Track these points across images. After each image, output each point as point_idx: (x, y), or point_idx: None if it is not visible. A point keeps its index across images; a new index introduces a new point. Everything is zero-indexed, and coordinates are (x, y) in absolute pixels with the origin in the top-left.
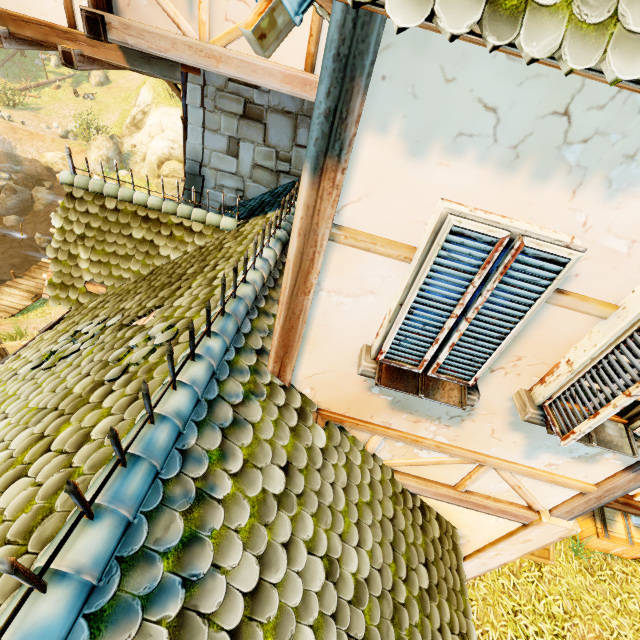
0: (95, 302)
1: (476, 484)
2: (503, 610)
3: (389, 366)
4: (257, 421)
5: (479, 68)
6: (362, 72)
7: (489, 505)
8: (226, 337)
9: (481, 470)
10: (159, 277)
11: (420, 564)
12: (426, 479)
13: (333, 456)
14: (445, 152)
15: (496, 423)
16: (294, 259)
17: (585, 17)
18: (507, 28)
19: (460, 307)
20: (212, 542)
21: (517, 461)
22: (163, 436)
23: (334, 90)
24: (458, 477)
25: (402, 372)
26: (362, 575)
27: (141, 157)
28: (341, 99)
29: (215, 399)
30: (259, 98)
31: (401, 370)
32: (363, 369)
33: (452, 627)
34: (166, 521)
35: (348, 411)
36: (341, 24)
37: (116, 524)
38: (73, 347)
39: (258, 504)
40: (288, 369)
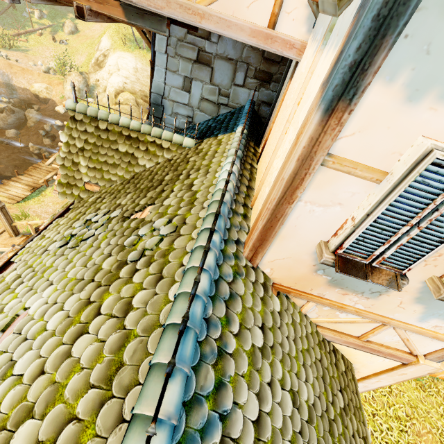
0: (93, 198)
1: (375, 336)
2: (365, 413)
3: (344, 258)
4: (242, 294)
5: None
6: (394, 31)
7: (382, 350)
8: (221, 232)
9: (383, 328)
10: (141, 181)
11: (338, 391)
12: (339, 332)
13: (285, 317)
14: (437, 99)
15: (405, 298)
16: (288, 178)
17: None
18: None
19: (417, 219)
20: (231, 386)
21: (412, 323)
22: (199, 310)
23: (364, 45)
24: (363, 331)
25: (353, 262)
26: (310, 401)
27: (103, 89)
28: (368, 53)
29: (218, 279)
30: (209, 47)
31: (352, 261)
32: (325, 259)
33: (358, 433)
34: (204, 372)
35: (294, 285)
36: None
37: (183, 379)
38: (89, 232)
39: (251, 355)
40: (259, 255)
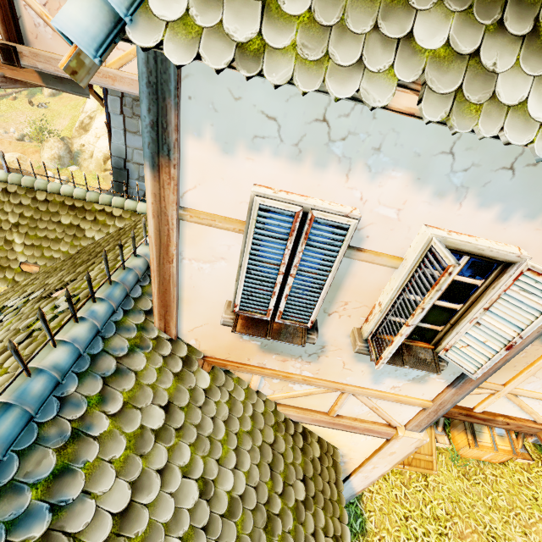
0: (28, 280)
1: (344, 409)
2: (396, 517)
3: (245, 316)
4: (140, 369)
5: (256, 90)
6: (170, 94)
7: (356, 426)
8: (112, 301)
9: (343, 397)
10: (82, 255)
11: (298, 480)
12: (304, 408)
13: (216, 395)
14: (248, 150)
15: (344, 357)
16: (154, 235)
17: (307, 56)
18: (253, 64)
19: (283, 266)
20: (84, 472)
21: (369, 387)
22: (38, 386)
23: (153, 107)
24: (329, 404)
25: (255, 320)
26: (237, 492)
27: (89, 154)
28: (160, 114)
29: (99, 353)
30: None
31: (254, 319)
32: (223, 320)
33: (326, 531)
34: (38, 457)
35: (229, 356)
36: (146, 61)
37: None
38: None
39: (135, 438)
40: (171, 325)
